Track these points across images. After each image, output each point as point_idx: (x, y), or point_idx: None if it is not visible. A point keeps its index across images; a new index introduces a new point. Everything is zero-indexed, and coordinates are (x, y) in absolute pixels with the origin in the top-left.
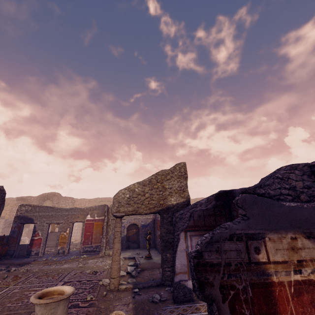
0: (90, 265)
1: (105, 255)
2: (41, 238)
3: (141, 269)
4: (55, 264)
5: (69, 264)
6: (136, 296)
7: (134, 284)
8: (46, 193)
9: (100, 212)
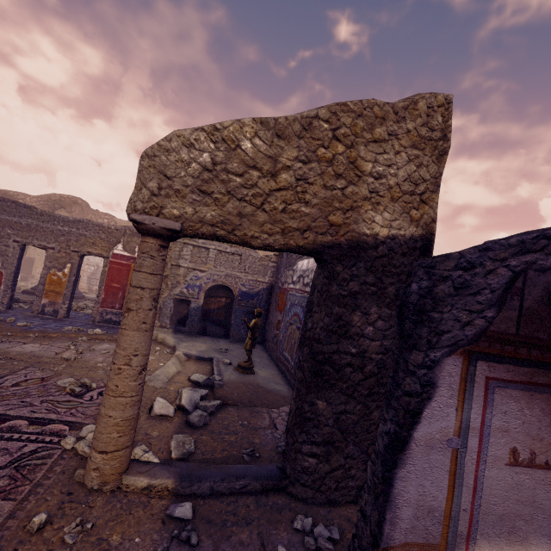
0: (92, 359)
1: None
2: (0, 272)
3: (221, 404)
4: (8, 338)
5: (41, 345)
6: (174, 549)
7: (180, 478)
8: (56, 195)
9: None
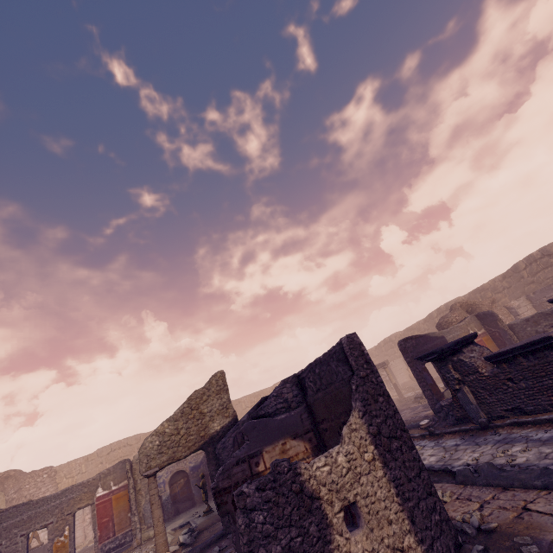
0: None
1: (143, 541)
2: None
3: (199, 532)
4: None
5: None
6: None
7: (189, 551)
8: None
9: (118, 476)
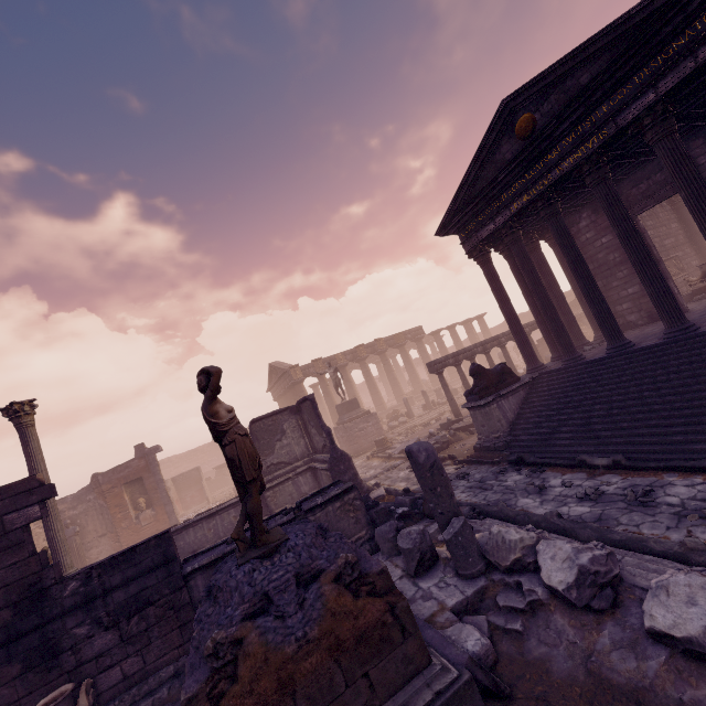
0: None
1: None
2: None
3: None
4: None
5: None
6: None
7: None
8: None
9: None
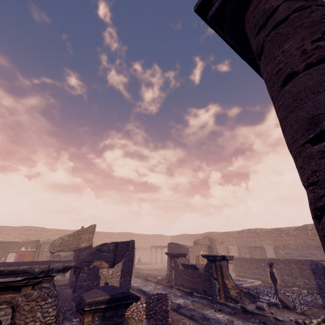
0: None
1: None
2: None
3: (58, 281)
4: None
5: None
6: None
7: None
8: None
9: (33, 245)
